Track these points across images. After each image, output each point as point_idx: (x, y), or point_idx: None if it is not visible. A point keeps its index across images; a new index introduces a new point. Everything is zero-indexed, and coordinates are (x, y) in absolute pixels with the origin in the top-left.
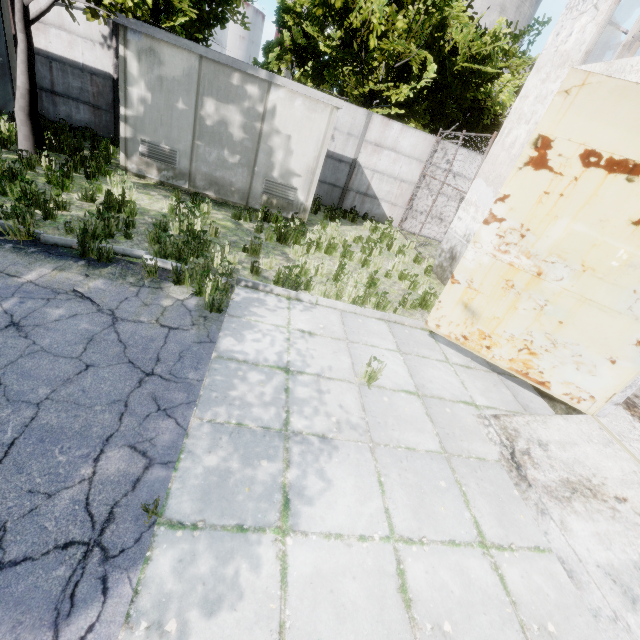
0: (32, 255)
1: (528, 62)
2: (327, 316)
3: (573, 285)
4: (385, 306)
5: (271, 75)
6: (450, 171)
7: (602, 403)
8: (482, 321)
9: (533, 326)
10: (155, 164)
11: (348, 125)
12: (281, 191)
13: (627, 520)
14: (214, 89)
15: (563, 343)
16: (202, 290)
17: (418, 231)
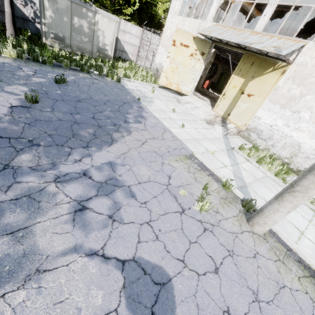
0: (74, 71)
1: (165, 0)
2: (138, 84)
3: (183, 69)
4: (148, 82)
5: (96, 10)
6: (149, 41)
7: (190, 92)
8: (169, 80)
9: (178, 79)
10: (57, 42)
11: None
12: (103, 51)
13: (193, 104)
14: (77, 13)
15: (183, 81)
16: (113, 78)
17: (142, 65)
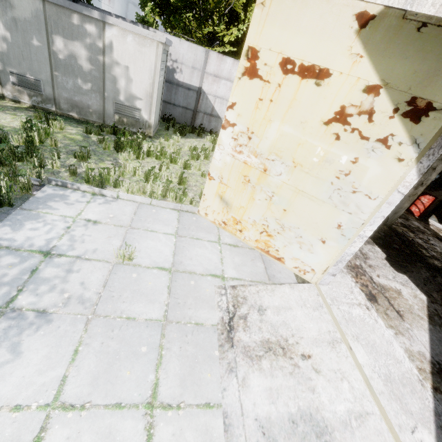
0: None
1: None
2: (123, 208)
3: (289, 179)
4: (181, 199)
5: (103, 15)
6: None
7: (320, 274)
8: (233, 210)
9: (267, 213)
10: (25, 91)
11: (192, 60)
12: (128, 111)
13: (302, 375)
14: (60, 28)
15: (288, 227)
16: (1, 188)
17: None
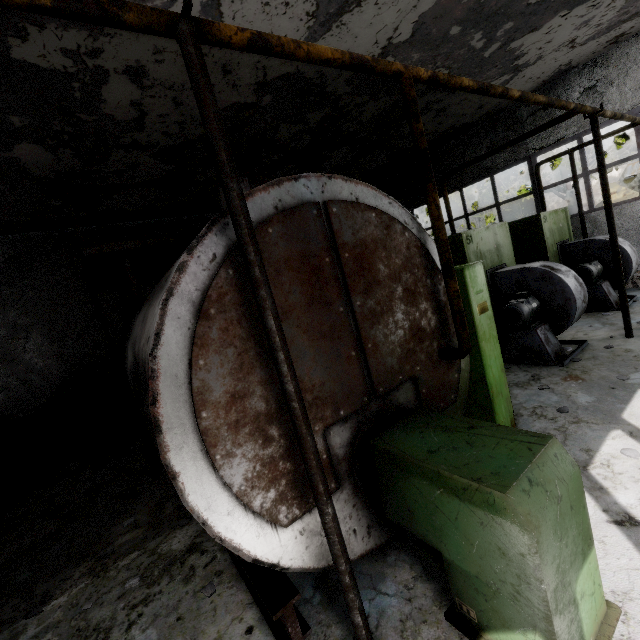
0: None
1: None
2: None
3: None
4: None
5: None
6: None
7: None
8: None
9: None
10: None
11: None
12: None
13: None
14: None
15: None
16: None
17: None
